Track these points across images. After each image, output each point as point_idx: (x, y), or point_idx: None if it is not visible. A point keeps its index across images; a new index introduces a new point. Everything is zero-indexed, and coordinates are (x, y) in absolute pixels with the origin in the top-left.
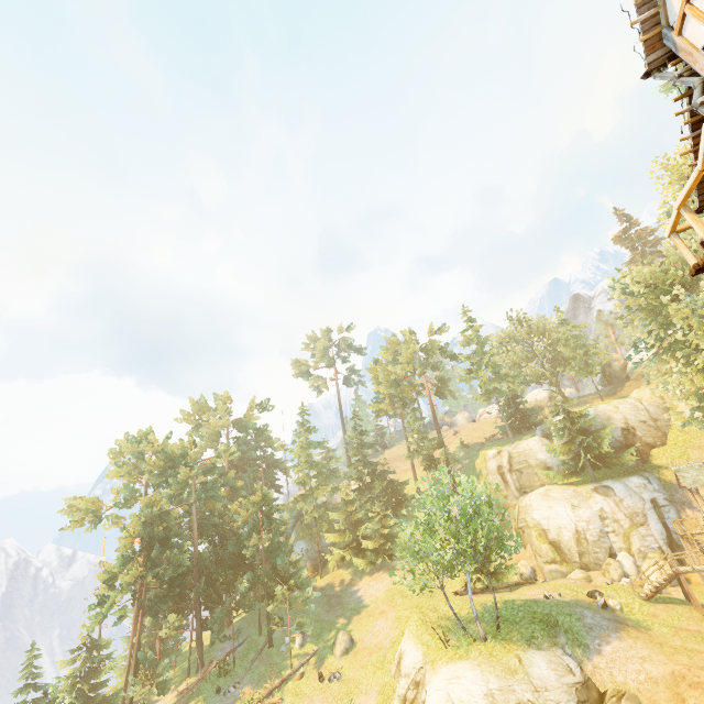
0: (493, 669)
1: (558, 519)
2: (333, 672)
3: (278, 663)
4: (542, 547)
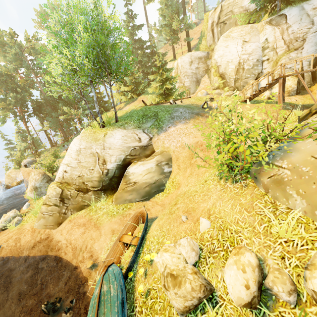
0: (86, 138)
1: (229, 56)
2: None
3: None
4: (214, 79)
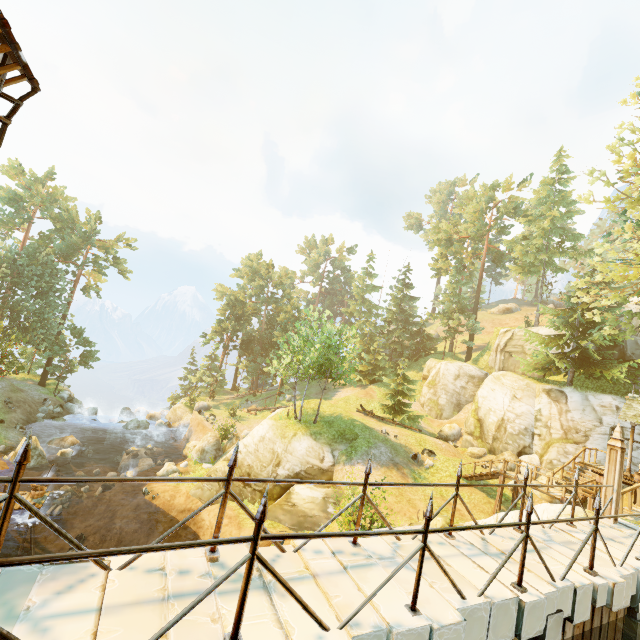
0: (276, 430)
1: (492, 402)
2: None
3: (273, 403)
4: (470, 419)
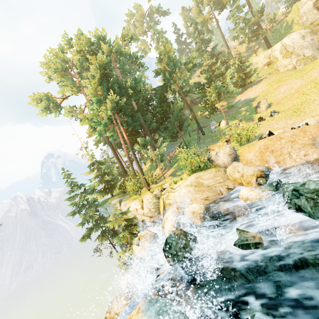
0: None
1: None
2: (272, 111)
3: (218, 134)
4: None
